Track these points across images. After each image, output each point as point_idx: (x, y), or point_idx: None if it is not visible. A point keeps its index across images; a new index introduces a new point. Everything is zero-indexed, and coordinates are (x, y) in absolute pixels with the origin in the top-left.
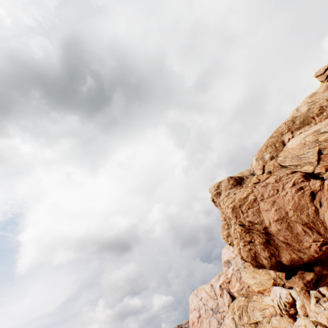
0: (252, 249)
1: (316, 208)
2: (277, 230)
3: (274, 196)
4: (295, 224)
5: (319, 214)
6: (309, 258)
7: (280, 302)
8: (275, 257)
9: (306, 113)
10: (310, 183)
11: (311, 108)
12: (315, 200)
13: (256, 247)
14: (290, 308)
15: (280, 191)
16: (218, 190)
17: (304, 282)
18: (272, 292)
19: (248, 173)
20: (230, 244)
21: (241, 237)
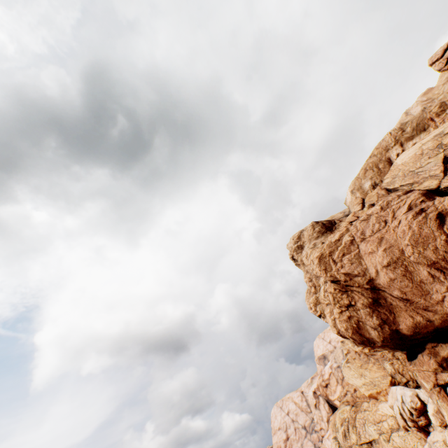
0: (354, 316)
1: None
2: (389, 281)
3: (381, 231)
4: (417, 266)
5: None
6: (444, 319)
7: (402, 409)
8: (389, 325)
9: (421, 114)
10: (436, 202)
11: (427, 107)
12: (446, 224)
13: (359, 312)
14: (419, 417)
15: (389, 221)
16: (299, 243)
17: (438, 360)
18: (391, 395)
19: (341, 216)
20: (320, 315)
21: (335, 299)
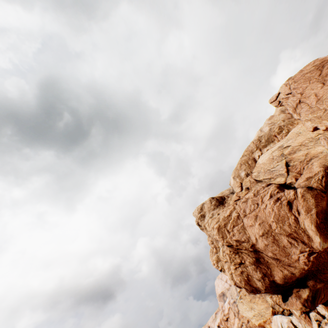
0: (244, 271)
1: (296, 217)
2: (265, 246)
3: (256, 210)
4: (280, 236)
5: (299, 223)
6: (301, 272)
7: None
8: (268, 277)
9: (269, 132)
10: (285, 193)
11: (272, 128)
12: (293, 208)
13: (247, 268)
14: None
15: (260, 204)
16: (201, 213)
17: (302, 301)
18: (274, 323)
19: (228, 193)
20: (221, 270)
21: (231, 259)
